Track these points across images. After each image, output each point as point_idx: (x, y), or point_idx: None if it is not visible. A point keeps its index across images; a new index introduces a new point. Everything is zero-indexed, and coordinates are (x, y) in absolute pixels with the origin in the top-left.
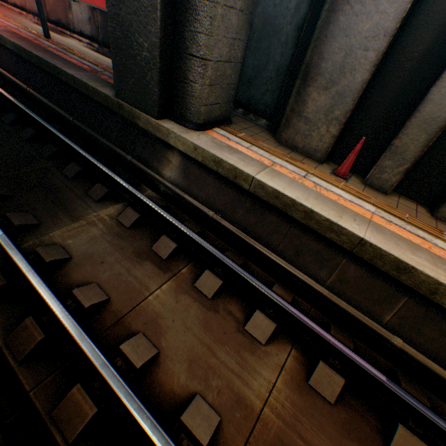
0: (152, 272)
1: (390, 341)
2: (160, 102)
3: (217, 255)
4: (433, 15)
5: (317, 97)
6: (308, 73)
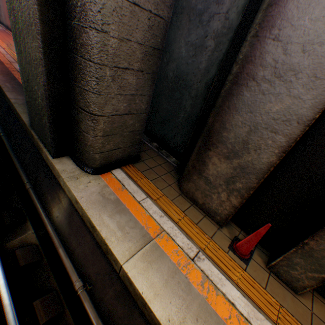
0: None
1: None
2: (56, 143)
3: None
4: None
5: (218, 162)
6: (209, 137)
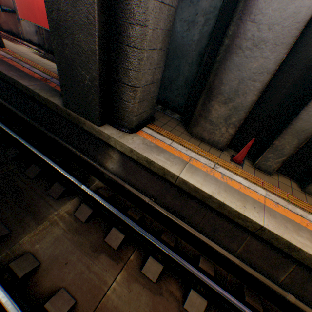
0: (107, 265)
1: (286, 298)
2: (101, 114)
3: (156, 244)
4: (300, 60)
5: (218, 108)
6: (211, 91)
